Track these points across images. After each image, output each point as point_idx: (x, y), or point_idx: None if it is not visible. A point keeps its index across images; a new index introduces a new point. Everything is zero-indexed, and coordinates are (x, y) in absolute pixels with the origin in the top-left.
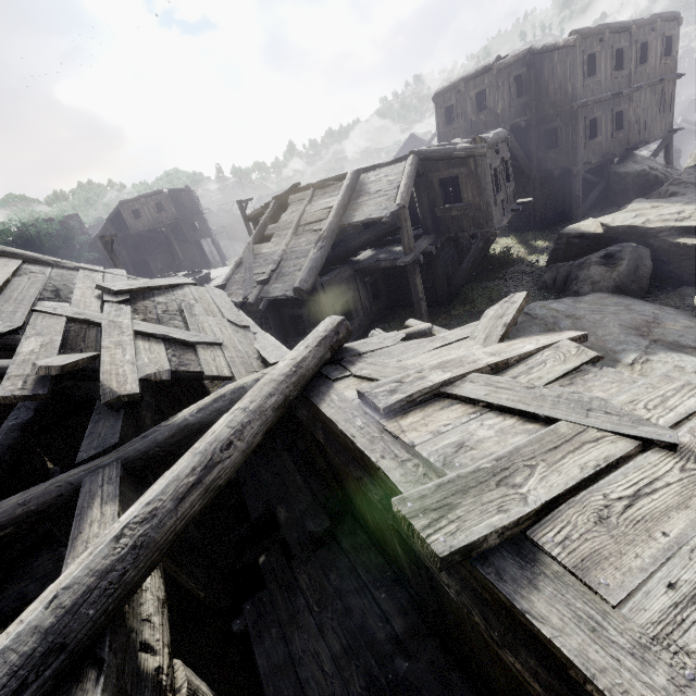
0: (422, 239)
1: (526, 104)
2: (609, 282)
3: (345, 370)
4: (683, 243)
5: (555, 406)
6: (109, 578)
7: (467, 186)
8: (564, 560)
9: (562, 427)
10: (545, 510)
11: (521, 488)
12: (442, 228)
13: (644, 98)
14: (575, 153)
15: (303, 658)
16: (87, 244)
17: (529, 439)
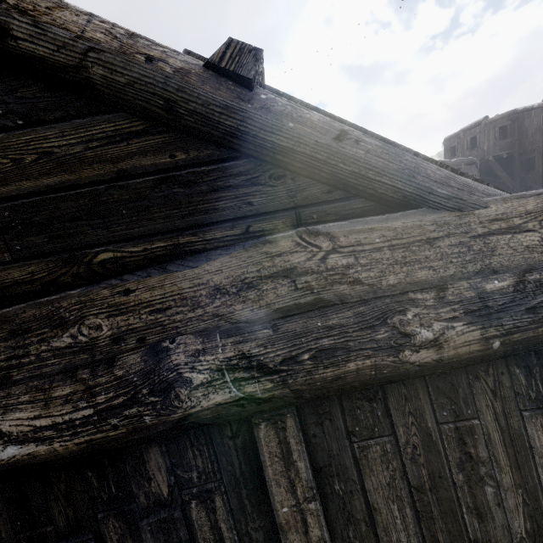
0: None
1: (511, 143)
2: None
3: None
4: None
5: None
6: None
7: None
8: None
9: None
10: None
11: None
12: None
13: None
14: None
15: None
16: None
17: None
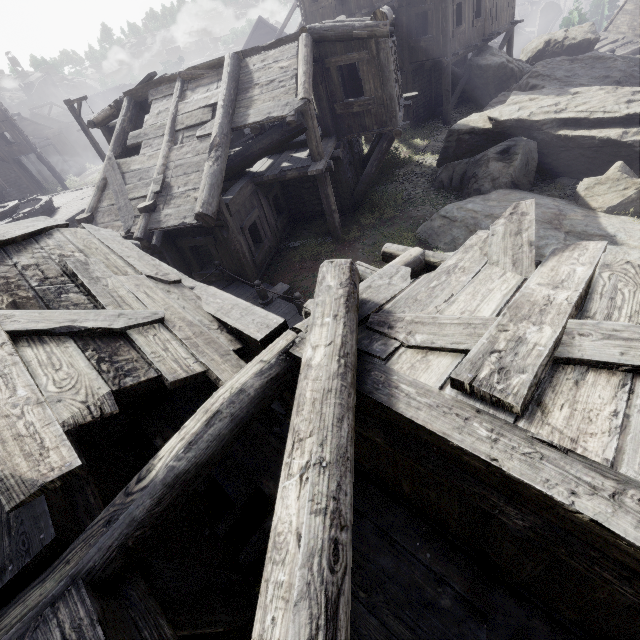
0: (325, 142)
1: None
2: (507, 178)
3: (385, 337)
4: (564, 134)
5: None
6: None
7: (368, 76)
8: None
9: None
10: None
11: None
12: (343, 128)
13: None
14: (445, 43)
15: None
16: None
17: None
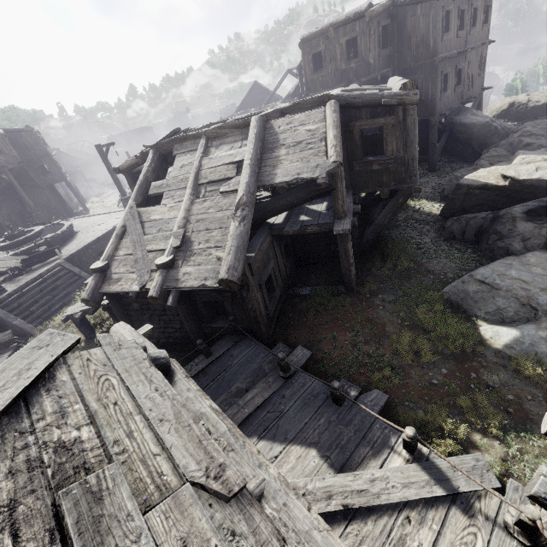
0: None
1: (390, 56)
2: (540, 239)
3: None
4: None
5: None
6: None
7: (392, 138)
8: None
9: None
10: None
11: None
12: (359, 183)
13: (472, 58)
14: (434, 105)
15: None
16: None
17: None
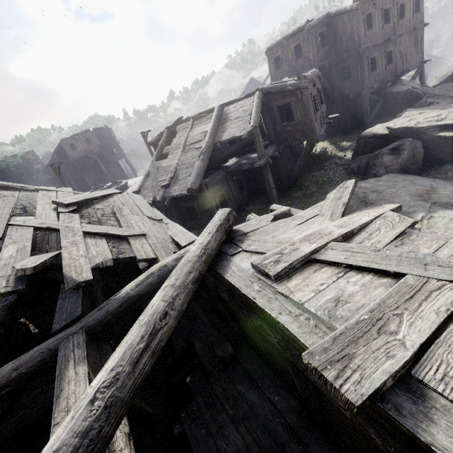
0: (269, 148)
1: (328, 51)
2: (396, 165)
3: (237, 247)
4: (443, 135)
5: (399, 263)
6: (89, 436)
7: (296, 109)
8: (450, 396)
9: (410, 280)
10: (420, 351)
11: (397, 335)
12: (281, 139)
13: (404, 41)
14: (363, 82)
15: (227, 449)
16: (42, 170)
17: (389, 292)
